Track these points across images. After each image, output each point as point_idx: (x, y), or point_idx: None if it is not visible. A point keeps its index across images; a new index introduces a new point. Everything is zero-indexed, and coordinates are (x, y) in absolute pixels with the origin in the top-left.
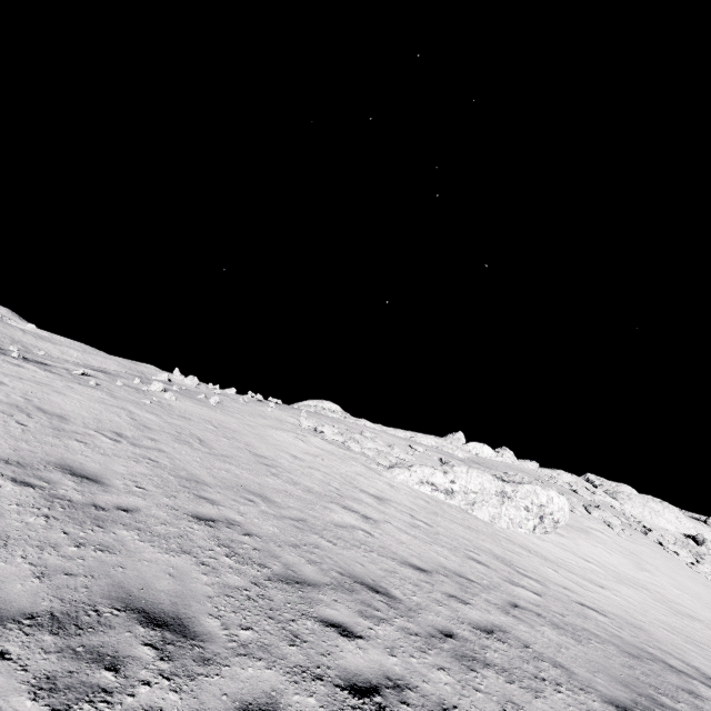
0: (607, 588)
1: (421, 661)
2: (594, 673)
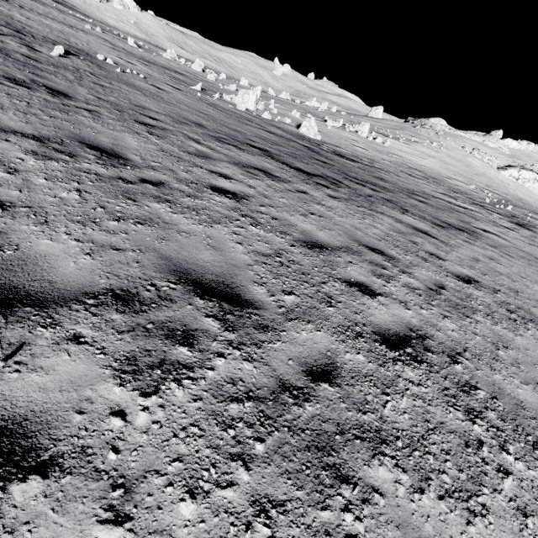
0: None
1: None
2: None
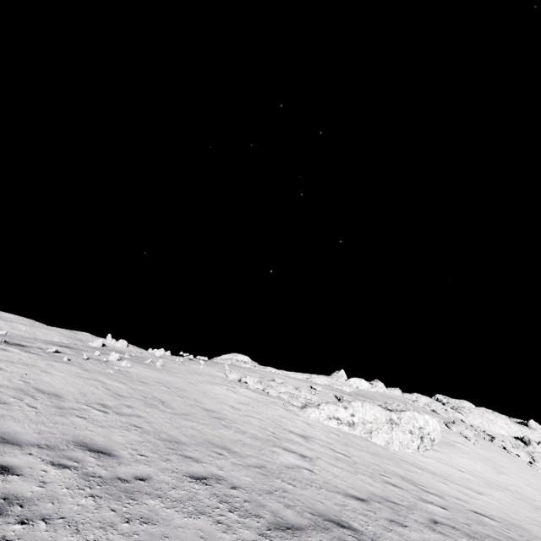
0: (483, 493)
1: None
2: None
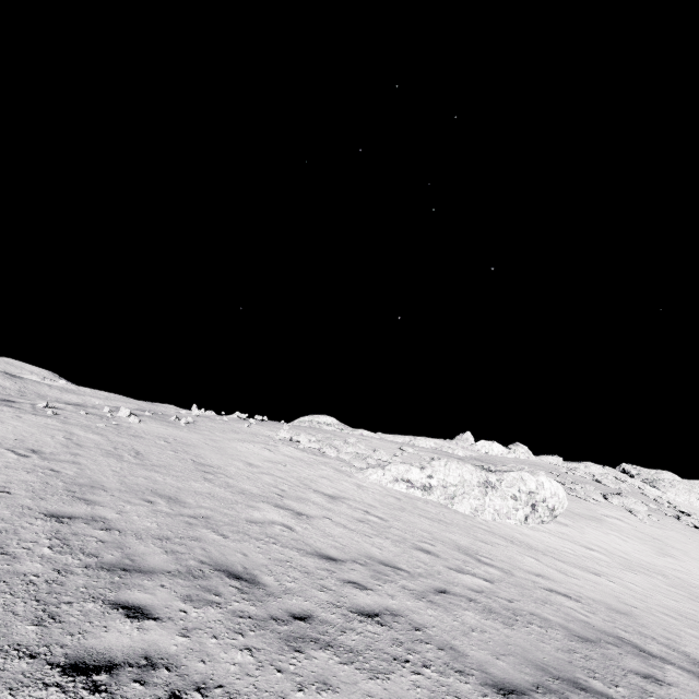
0: (604, 575)
1: (223, 642)
2: (501, 656)
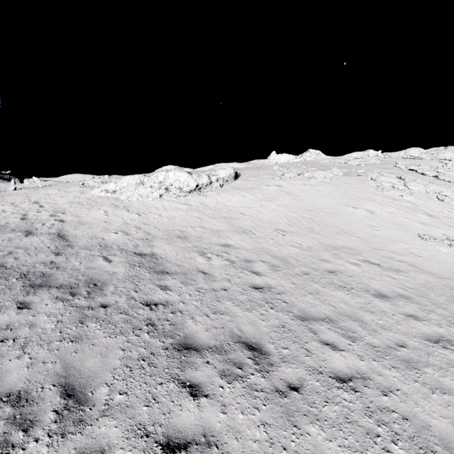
0: (147, 214)
1: None
2: None
